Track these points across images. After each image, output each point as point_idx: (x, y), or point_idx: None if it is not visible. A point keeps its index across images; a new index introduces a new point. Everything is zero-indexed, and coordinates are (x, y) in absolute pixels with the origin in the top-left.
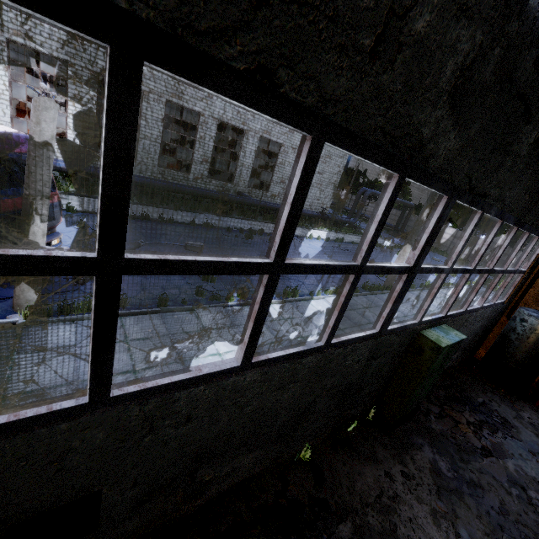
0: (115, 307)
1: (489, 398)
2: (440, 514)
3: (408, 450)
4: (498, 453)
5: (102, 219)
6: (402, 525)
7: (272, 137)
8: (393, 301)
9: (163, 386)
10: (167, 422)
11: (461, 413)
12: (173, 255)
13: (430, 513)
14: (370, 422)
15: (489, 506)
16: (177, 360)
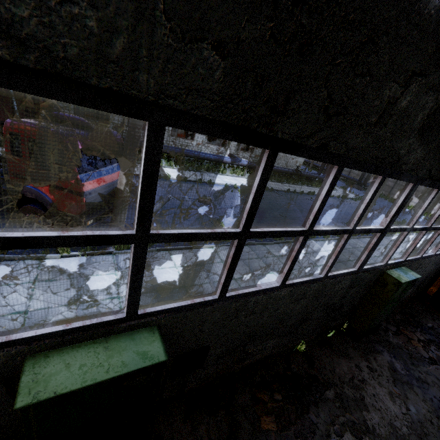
0: (240, 253)
1: (437, 324)
2: (395, 395)
3: (371, 353)
4: None
5: (247, 215)
6: (368, 397)
7: None
8: (369, 250)
9: (245, 294)
10: (243, 313)
11: (413, 332)
12: (265, 228)
13: (388, 393)
14: (344, 332)
15: (432, 395)
16: (209, 281)
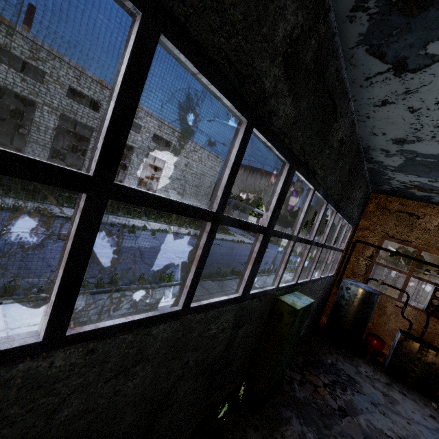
0: None
1: (335, 359)
2: None
3: (278, 427)
4: (352, 411)
5: None
6: None
7: (158, 155)
8: (253, 262)
9: None
10: None
11: (317, 376)
12: None
13: None
14: (241, 402)
15: None
16: None
